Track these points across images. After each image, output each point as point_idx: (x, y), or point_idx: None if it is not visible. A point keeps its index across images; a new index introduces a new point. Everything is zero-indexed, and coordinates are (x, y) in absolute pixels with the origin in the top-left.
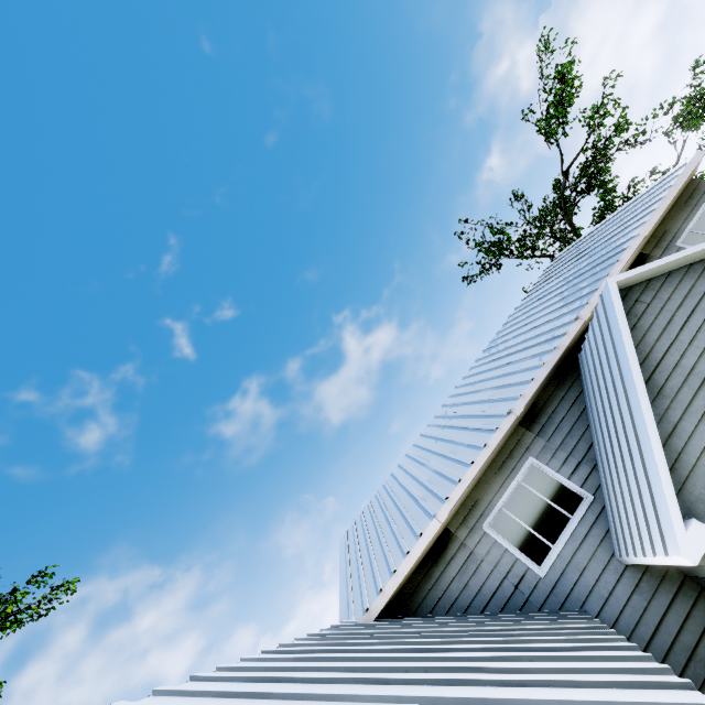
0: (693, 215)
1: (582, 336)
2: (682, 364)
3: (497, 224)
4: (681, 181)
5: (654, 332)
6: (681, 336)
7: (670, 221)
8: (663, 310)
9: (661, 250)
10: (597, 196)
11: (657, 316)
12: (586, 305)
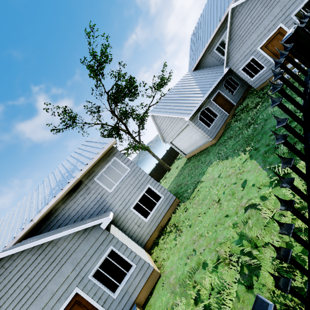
0: (105, 165)
1: (39, 222)
2: (2, 307)
3: (68, 110)
4: (102, 152)
5: (0, 287)
6: (10, 290)
7: (97, 166)
8: (11, 273)
9: (88, 180)
10: (129, 100)
11: (6, 277)
12: (39, 213)
